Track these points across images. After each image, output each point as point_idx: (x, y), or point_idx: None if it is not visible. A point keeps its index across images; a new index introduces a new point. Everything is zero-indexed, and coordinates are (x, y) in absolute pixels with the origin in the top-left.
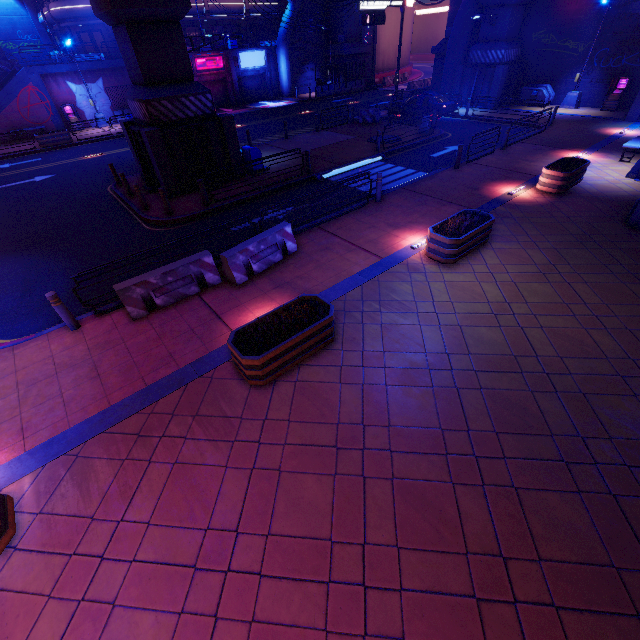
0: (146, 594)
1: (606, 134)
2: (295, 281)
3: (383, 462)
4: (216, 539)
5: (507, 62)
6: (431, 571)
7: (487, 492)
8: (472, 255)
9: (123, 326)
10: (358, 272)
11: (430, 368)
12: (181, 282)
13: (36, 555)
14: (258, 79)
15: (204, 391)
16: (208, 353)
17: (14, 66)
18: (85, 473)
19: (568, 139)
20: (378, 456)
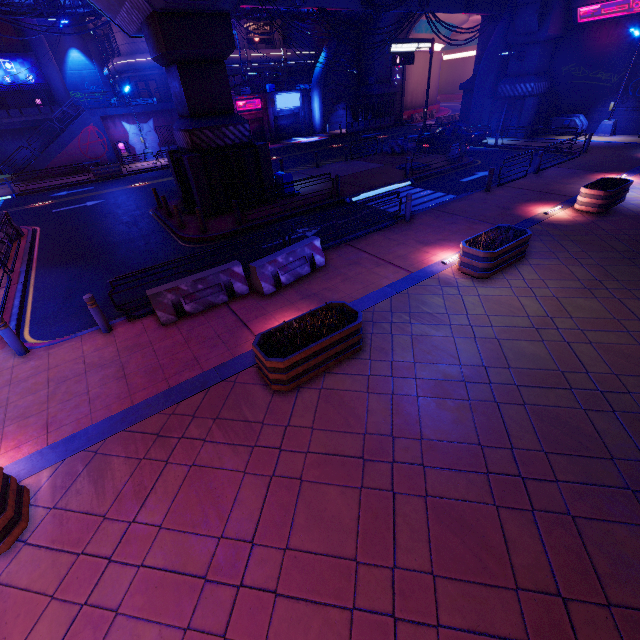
0: (151, 604)
1: None
2: (322, 292)
3: (415, 477)
4: (229, 549)
5: (537, 94)
6: (474, 606)
7: (538, 519)
8: (508, 270)
9: (152, 331)
10: (387, 285)
11: (466, 381)
12: (210, 290)
13: (44, 551)
14: (292, 118)
15: (226, 395)
16: (232, 358)
17: (79, 110)
18: (102, 470)
19: (605, 163)
20: (409, 470)
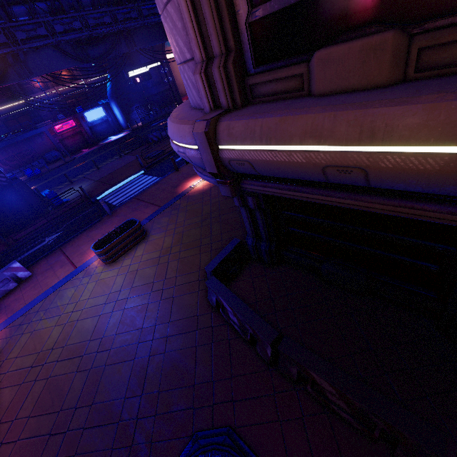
0: None
1: None
2: (11, 304)
3: None
4: None
5: None
6: None
7: None
8: (130, 251)
9: None
10: (52, 285)
11: (33, 366)
12: None
13: None
14: (104, 124)
15: None
16: None
17: None
18: None
19: None
20: None
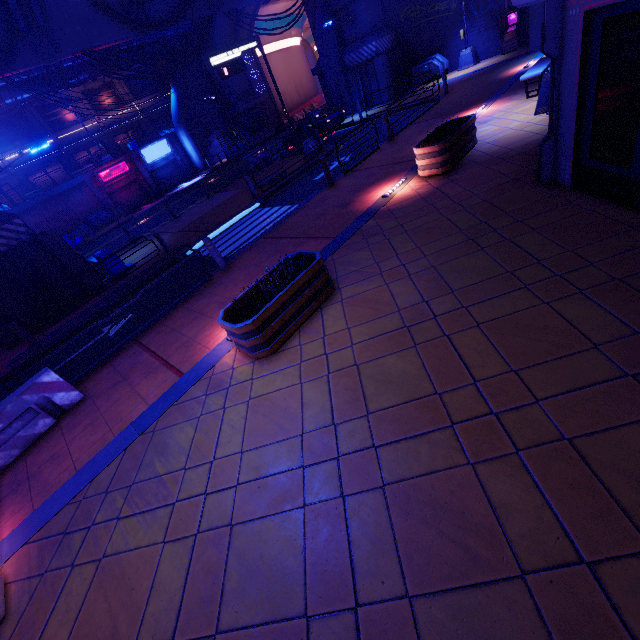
0: None
1: (509, 75)
2: (41, 469)
3: None
4: None
5: (384, 51)
6: None
7: None
8: (308, 324)
9: None
10: (134, 419)
11: None
12: None
13: None
14: (171, 166)
15: None
16: None
17: None
18: None
19: (465, 99)
20: None
